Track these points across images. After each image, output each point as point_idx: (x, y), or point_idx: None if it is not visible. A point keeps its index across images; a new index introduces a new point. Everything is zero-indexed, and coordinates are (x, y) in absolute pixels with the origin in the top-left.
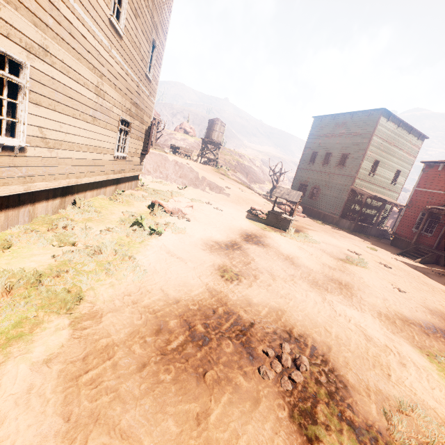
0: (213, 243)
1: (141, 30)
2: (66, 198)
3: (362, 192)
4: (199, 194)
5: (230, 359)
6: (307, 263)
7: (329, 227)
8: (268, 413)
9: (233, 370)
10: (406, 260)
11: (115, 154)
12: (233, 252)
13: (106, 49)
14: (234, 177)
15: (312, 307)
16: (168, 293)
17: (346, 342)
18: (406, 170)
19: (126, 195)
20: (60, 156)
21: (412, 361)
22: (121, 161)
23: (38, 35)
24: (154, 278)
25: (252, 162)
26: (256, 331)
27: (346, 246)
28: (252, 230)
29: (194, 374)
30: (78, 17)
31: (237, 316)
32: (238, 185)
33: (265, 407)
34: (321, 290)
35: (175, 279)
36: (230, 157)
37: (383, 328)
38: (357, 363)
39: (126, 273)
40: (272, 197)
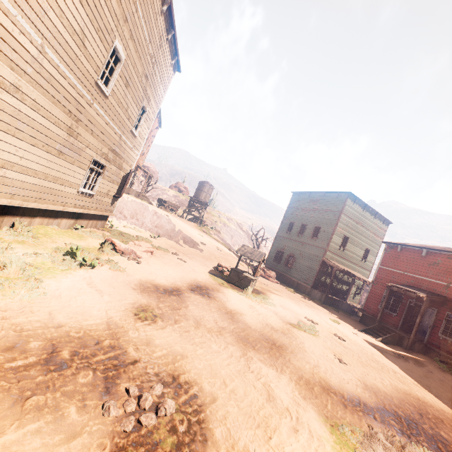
0: (152, 285)
1: (131, 97)
2: (5, 218)
3: (332, 264)
4: (170, 245)
5: (77, 389)
6: (249, 320)
7: (299, 296)
8: (78, 450)
9: (72, 400)
10: (368, 337)
11: (80, 189)
12: (168, 297)
13: (88, 101)
14: (216, 237)
15: (224, 359)
16: (56, 317)
17: (240, 398)
18: (375, 250)
19: (84, 230)
20: (9, 176)
21: (309, 429)
22: (86, 198)
23: (13, 76)
24: (51, 302)
25: (239, 226)
26: (134, 369)
27: (306, 314)
28: (206, 283)
29: (16, 396)
30: (62, 73)
31: (123, 351)
32: (217, 244)
33: (80, 443)
34: (247, 346)
35: (76, 307)
36: (218, 218)
37: (295, 391)
38: (238, 420)
39: (20, 292)
40: (252, 261)
